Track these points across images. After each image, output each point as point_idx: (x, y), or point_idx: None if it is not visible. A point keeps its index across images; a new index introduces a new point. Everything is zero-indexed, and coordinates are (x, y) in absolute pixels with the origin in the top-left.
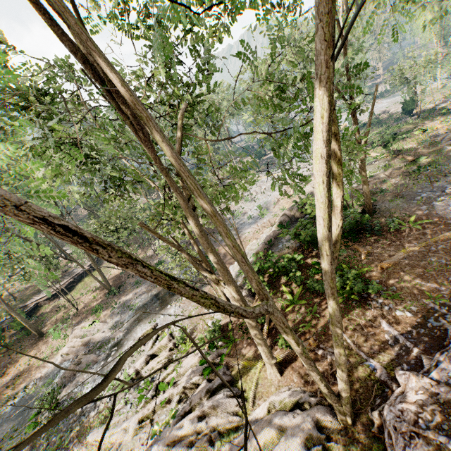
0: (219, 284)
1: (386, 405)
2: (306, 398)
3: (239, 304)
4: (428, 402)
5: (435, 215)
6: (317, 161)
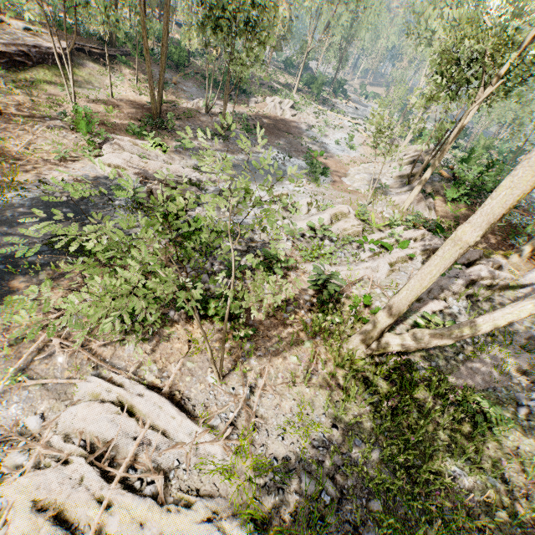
0: None
1: None
2: None
3: None
4: None
5: None
6: None
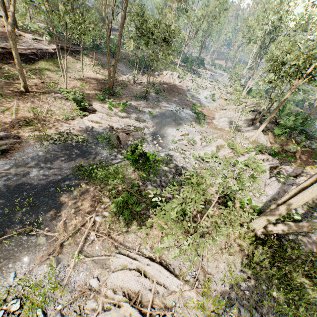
0: None
1: None
2: None
3: None
4: None
5: None
6: None
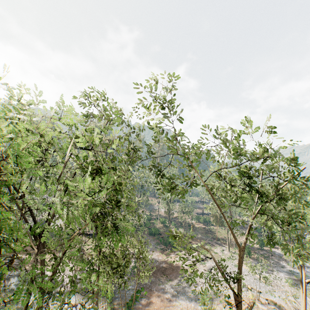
0: None
1: None
2: None
3: None
4: None
5: None
6: None
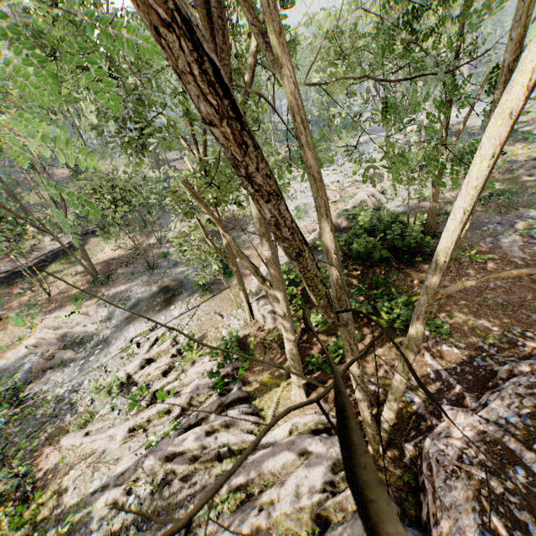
0: (264, 284)
1: (428, 438)
2: (334, 423)
3: (282, 312)
4: (475, 439)
5: (500, 251)
6: (499, 120)
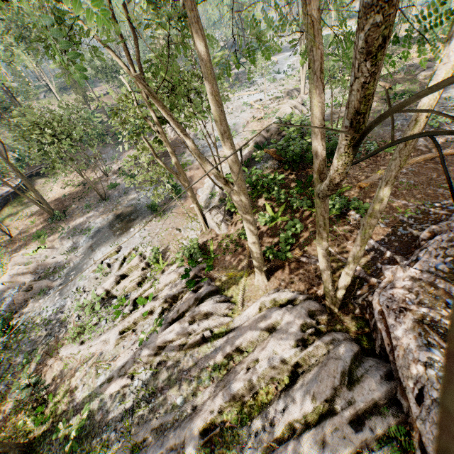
0: (227, 184)
1: (376, 292)
2: (295, 296)
3: (246, 208)
4: (413, 286)
5: None
6: None
